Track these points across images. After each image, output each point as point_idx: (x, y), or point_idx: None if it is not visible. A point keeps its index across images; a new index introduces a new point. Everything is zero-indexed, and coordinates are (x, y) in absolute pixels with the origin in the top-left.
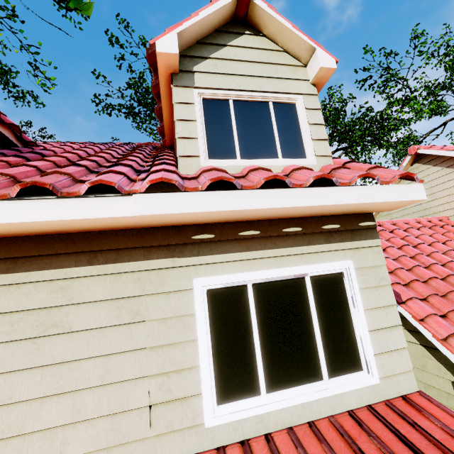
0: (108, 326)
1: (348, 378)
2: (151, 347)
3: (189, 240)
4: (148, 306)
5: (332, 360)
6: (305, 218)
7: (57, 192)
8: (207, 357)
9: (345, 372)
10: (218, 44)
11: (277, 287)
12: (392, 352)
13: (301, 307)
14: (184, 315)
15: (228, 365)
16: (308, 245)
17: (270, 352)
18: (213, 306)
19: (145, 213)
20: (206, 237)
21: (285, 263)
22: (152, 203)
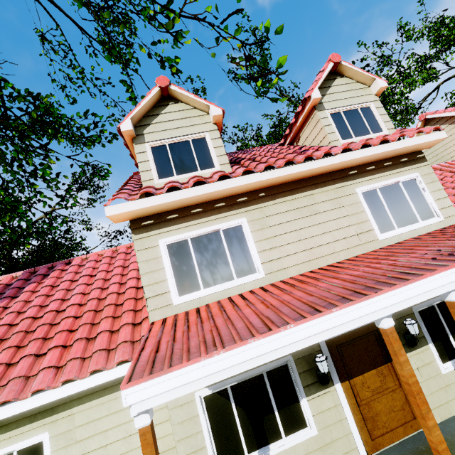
0: (332, 210)
1: (430, 220)
2: (349, 215)
3: (348, 174)
4: (343, 201)
5: (420, 214)
6: (391, 158)
7: (314, 158)
8: (371, 217)
9: (428, 218)
10: (327, 87)
11: (388, 189)
12: (446, 208)
13: (401, 195)
14: (357, 203)
15: (379, 220)
16: (397, 169)
17: (394, 214)
18: (365, 199)
19: (343, 160)
20: (354, 172)
21: (389, 178)
22: (344, 157)
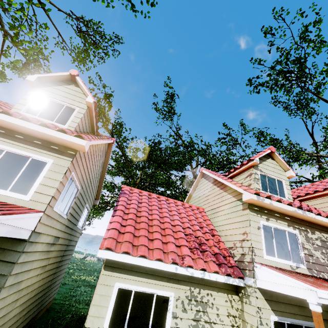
0: None
1: (18, 194)
2: None
3: None
4: None
5: (17, 187)
6: (46, 141)
7: None
8: None
9: (19, 193)
10: (59, 84)
11: (16, 156)
12: (44, 195)
13: (20, 166)
14: None
15: None
16: (40, 149)
17: None
18: None
19: None
20: (1, 131)
21: (25, 150)
22: None
